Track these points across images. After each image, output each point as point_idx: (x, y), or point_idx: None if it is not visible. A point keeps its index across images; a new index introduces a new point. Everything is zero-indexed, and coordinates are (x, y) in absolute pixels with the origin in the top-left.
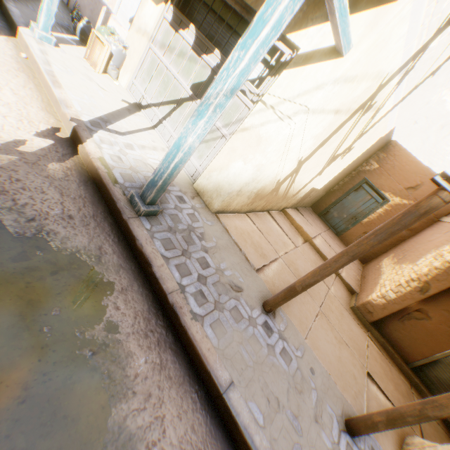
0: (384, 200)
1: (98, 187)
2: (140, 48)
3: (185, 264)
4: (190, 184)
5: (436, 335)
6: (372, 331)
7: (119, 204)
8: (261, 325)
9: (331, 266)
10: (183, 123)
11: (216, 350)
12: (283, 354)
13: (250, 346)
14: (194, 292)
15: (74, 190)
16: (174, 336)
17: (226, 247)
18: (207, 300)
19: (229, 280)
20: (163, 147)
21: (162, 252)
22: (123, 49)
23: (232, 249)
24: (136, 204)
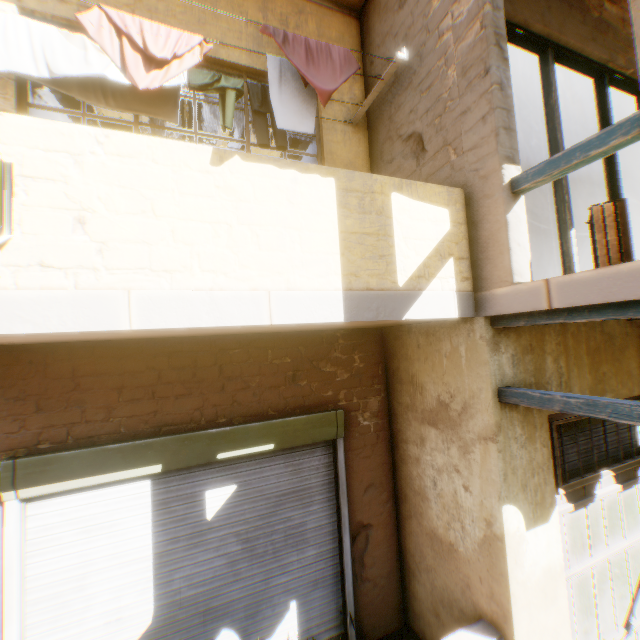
0: None
1: None
2: (563, 608)
3: None
4: None
5: None
6: None
7: None
8: None
9: None
10: None
11: None
12: None
13: None
14: None
15: None
16: None
17: None
18: None
19: None
20: None
21: None
22: None
23: None
24: None
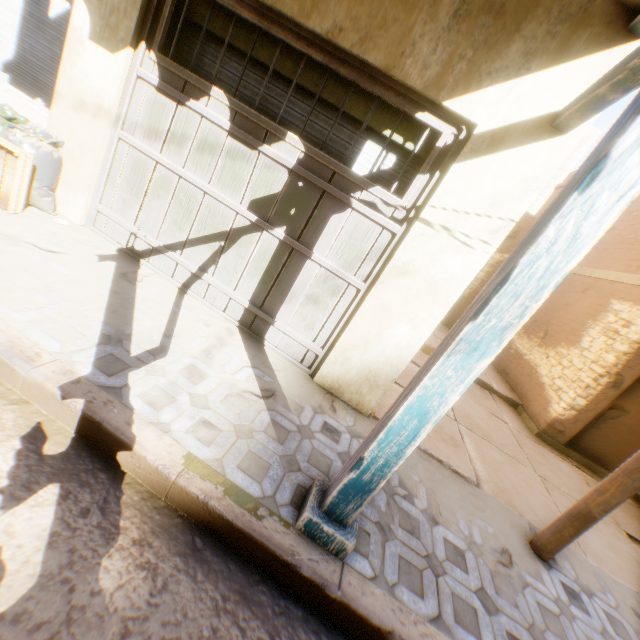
0: None
1: (219, 538)
2: (98, 141)
3: (455, 596)
4: (309, 380)
5: (639, 429)
6: (569, 454)
7: (304, 566)
8: (568, 599)
9: None
10: (251, 273)
11: None
12: (614, 627)
13: None
14: None
15: (195, 605)
16: None
17: (430, 475)
18: None
19: (490, 551)
20: (225, 326)
21: (426, 613)
22: (53, 148)
23: (435, 471)
24: (330, 539)
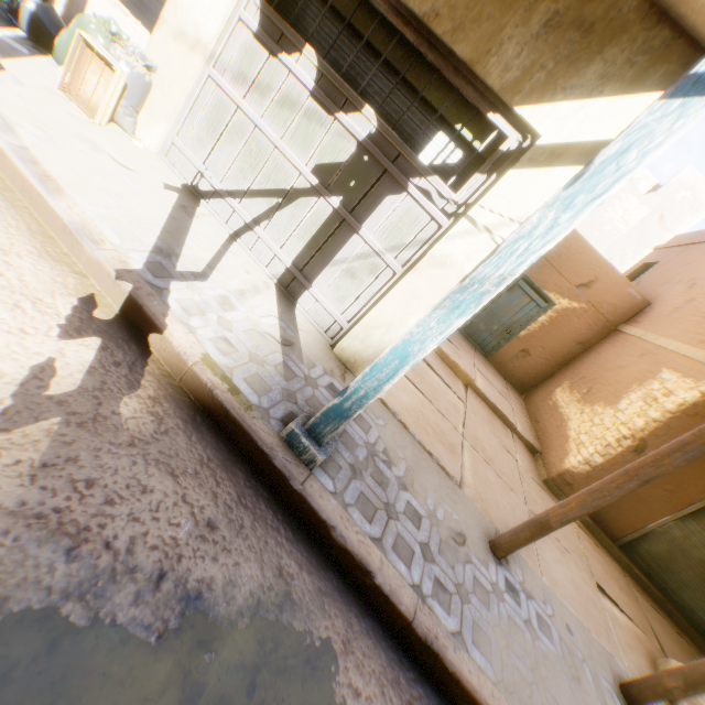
0: (549, 303)
1: (216, 423)
2: (188, 74)
3: (399, 536)
4: (328, 348)
5: (650, 502)
6: None
7: (278, 460)
8: (506, 589)
9: (611, 494)
10: (300, 235)
11: (498, 686)
12: (540, 624)
13: (516, 641)
14: (432, 587)
15: (186, 453)
16: (433, 687)
17: (416, 459)
18: (449, 592)
19: (448, 529)
20: (264, 279)
21: (368, 532)
22: (145, 72)
23: (422, 459)
24: (305, 450)
